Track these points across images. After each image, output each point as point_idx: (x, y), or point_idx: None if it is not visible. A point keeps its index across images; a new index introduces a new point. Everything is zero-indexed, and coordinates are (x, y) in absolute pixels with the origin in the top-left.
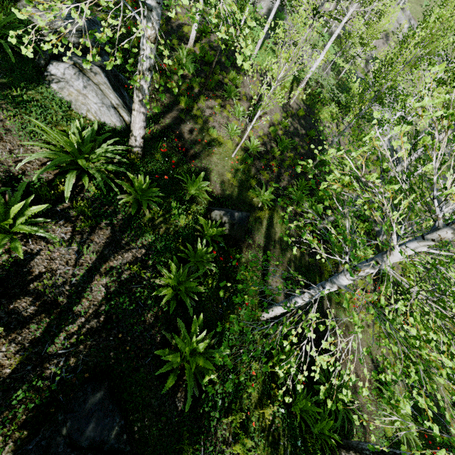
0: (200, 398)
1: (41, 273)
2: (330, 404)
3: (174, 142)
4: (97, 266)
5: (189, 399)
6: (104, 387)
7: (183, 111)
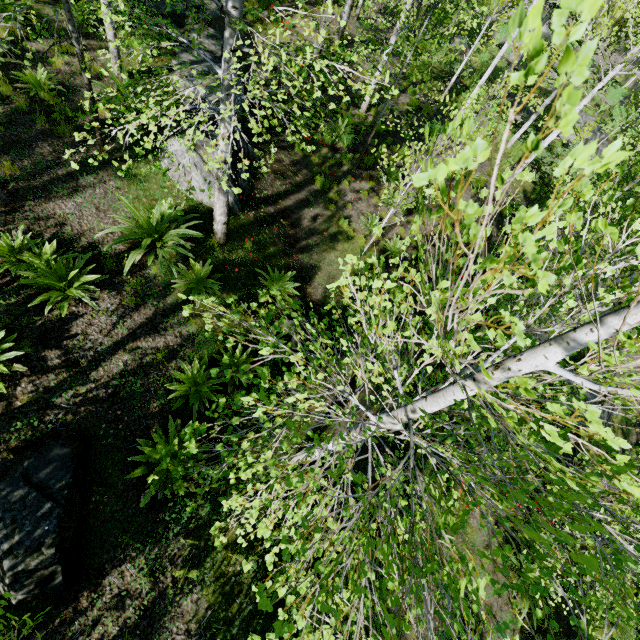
0: (168, 506)
1: (77, 334)
2: (217, 543)
3: (284, 229)
4: (124, 342)
5: (147, 497)
6: (74, 446)
7: (315, 192)
